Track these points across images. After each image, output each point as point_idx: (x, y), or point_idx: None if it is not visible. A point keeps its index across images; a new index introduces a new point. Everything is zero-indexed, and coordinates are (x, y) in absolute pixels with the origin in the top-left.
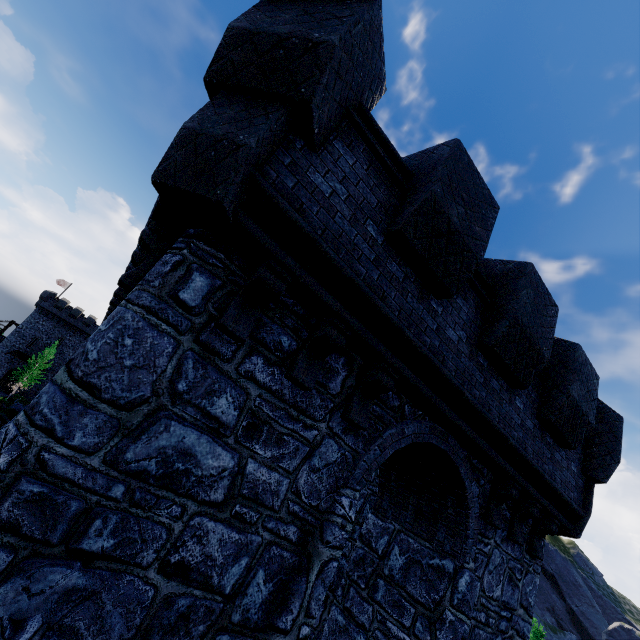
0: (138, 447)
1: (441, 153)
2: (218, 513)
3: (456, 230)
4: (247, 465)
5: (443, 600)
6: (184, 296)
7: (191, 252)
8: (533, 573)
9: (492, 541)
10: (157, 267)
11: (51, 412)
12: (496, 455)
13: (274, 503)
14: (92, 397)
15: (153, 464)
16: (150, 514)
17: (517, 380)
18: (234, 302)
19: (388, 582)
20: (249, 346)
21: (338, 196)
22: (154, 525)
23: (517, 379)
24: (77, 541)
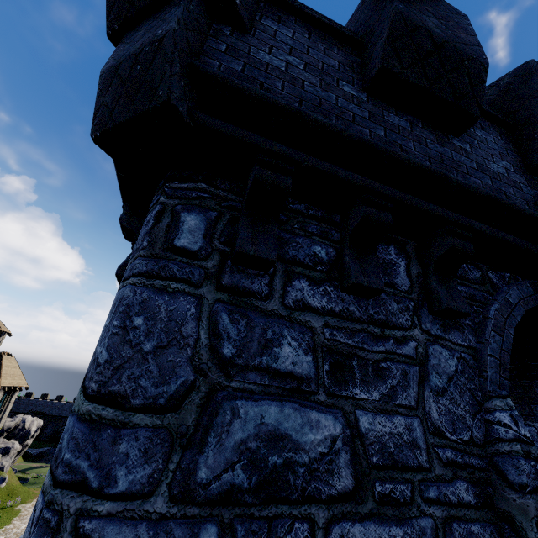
0: (209, 456)
1: None
2: (358, 507)
3: (443, 41)
4: (358, 421)
5: None
6: (181, 242)
7: (168, 196)
8: None
9: None
10: (141, 233)
11: (74, 455)
12: None
13: (419, 459)
14: (120, 411)
15: (239, 473)
16: None
17: None
18: (241, 224)
19: None
20: (283, 271)
21: (295, 67)
22: None
23: None
24: None
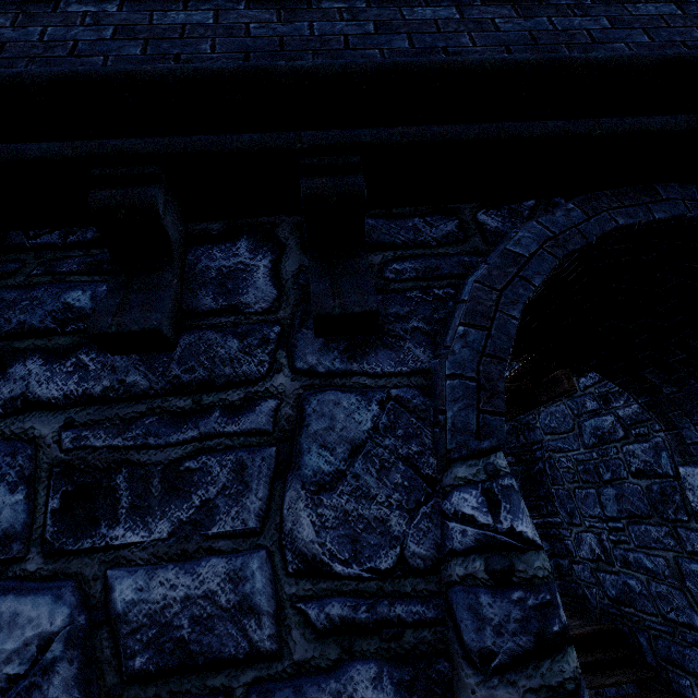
0: None
1: None
2: None
3: None
4: (111, 591)
5: None
6: None
7: None
8: None
9: None
10: None
11: None
12: None
13: (253, 638)
14: None
15: None
16: None
17: None
18: None
19: None
20: None
21: None
22: None
23: None
24: None
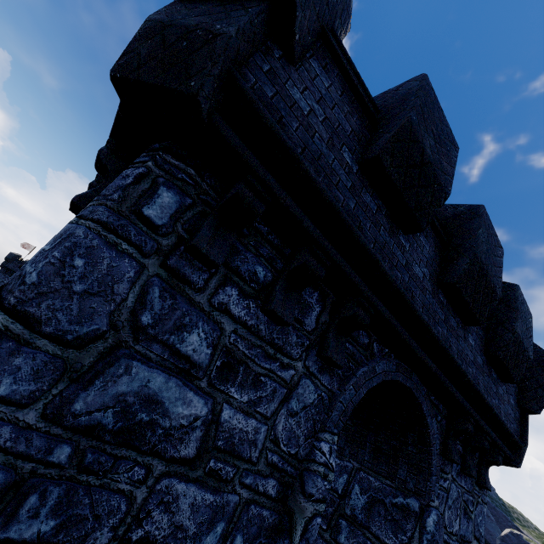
0: (90, 395)
1: (409, 87)
2: (189, 472)
3: (428, 161)
4: (222, 412)
5: (411, 541)
6: (149, 212)
7: (157, 165)
8: (482, 503)
9: (449, 476)
10: (116, 182)
11: None
12: (456, 391)
13: (252, 454)
14: (28, 331)
15: (109, 416)
16: (105, 481)
17: (473, 317)
18: (207, 222)
19: (351, 523)
20: (222, 275)
21: (316, 116)
22: (110, 495)
23: (474, 316)
24: (1, 528)
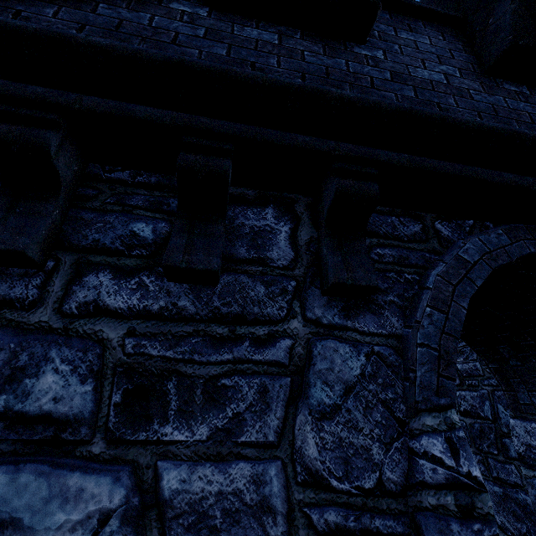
0: None
1: None
2: None
3: None
4: (160, 479)
5: None
6: None
7: None
8: None
9: None
10: None
11: None
12: None
13: (270, 533)
14: None
15: None
16: None
17: None
18: None
19: None
20: (71, 265)
21: None
22: None
23: None
24: None
